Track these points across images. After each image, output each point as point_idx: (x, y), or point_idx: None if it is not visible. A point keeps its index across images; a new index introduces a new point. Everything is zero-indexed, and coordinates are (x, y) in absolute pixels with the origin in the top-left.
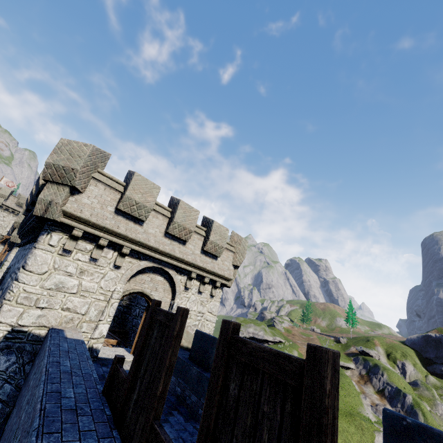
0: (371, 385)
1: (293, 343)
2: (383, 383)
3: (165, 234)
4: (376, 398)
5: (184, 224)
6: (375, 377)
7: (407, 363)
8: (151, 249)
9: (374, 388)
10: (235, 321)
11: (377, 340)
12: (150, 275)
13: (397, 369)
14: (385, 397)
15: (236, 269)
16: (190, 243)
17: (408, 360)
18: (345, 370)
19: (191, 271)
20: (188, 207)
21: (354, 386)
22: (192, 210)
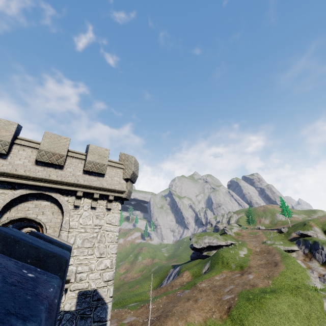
0: (315, 260)
1: (242, 242)
2: (325, 256)
3: (37, 163)
4: (322, 269)
5: (52, 150)
6: (317, 252)
7: None
8: (21, 178)
9: (319, 262)
10: (193, 237)
11: (312, 222)
12: (34, 202)
13: None
14: None
15: (128, 182)
16: (68, 167)
17: None
18: (290, 253)
19: (76, 191)
20: (55, 136)
21: (298, 264)
22: (61, 138)
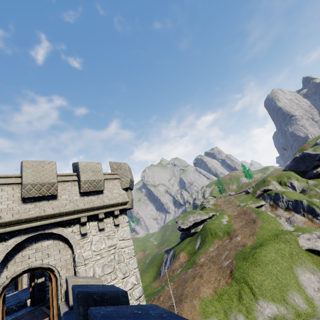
0: (280, 208)
1: (222, 211)
2: (286, 202)
3: (24, 200)
4: (286, 214)
5: (39, 181)
6: (279, 201)
7: (293, 181)
8: (11, 224)
9: (282, 208)
10: (178, 219)
11: (269, 178)
12: (33, 246)
13: (289, 188)
14: (291, 210)
15: (128, 191)
16: (62, 194)
17: (292, 179)
18: (260, 208)
19: (78, 218)
20: (37, 163)
21: (270, 215)
22: (44, 163)
